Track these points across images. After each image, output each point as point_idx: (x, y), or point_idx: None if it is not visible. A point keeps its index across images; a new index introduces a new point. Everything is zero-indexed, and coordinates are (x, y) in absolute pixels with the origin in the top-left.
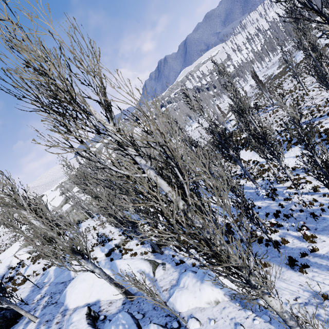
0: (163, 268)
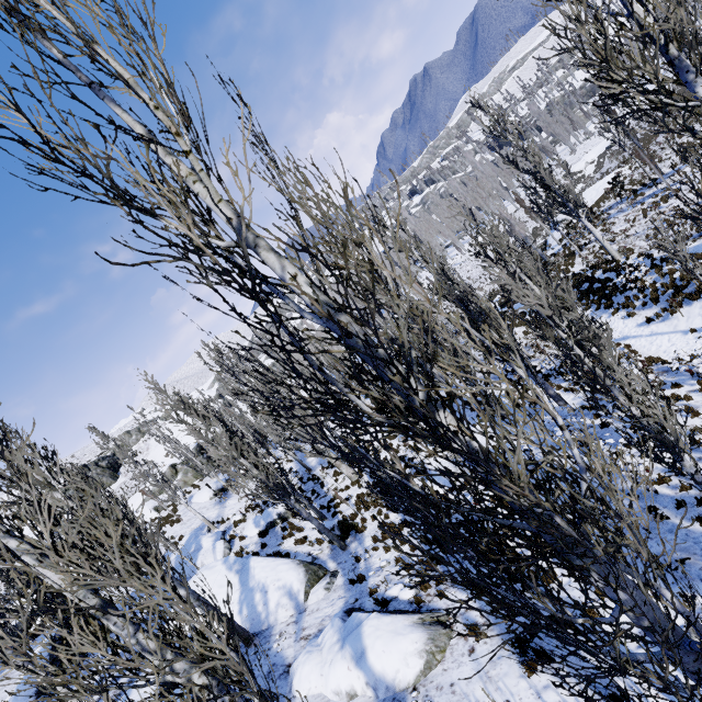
0: (327, 584)
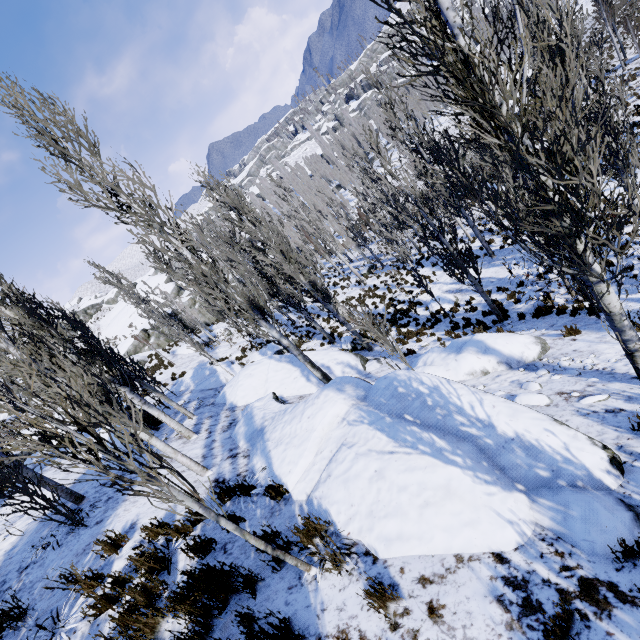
0: (377, 361)
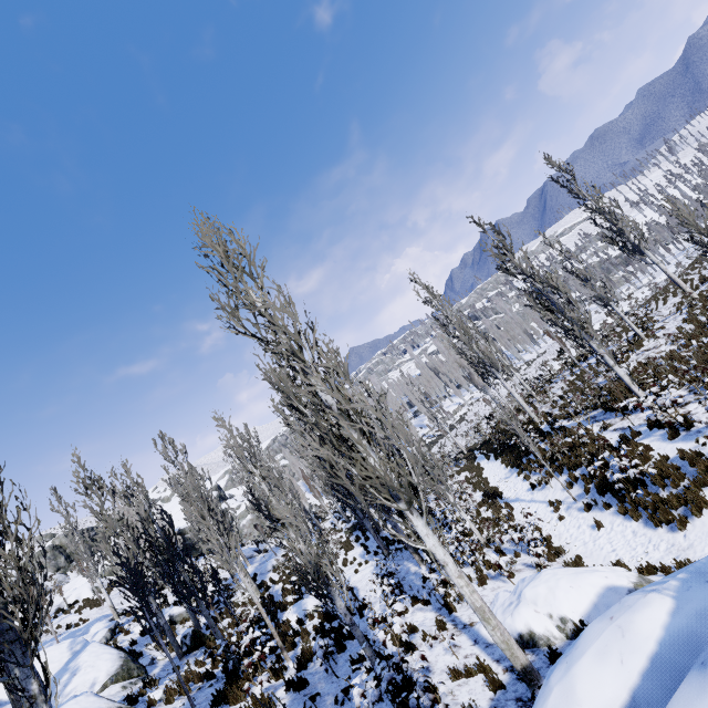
0: (129, 683)
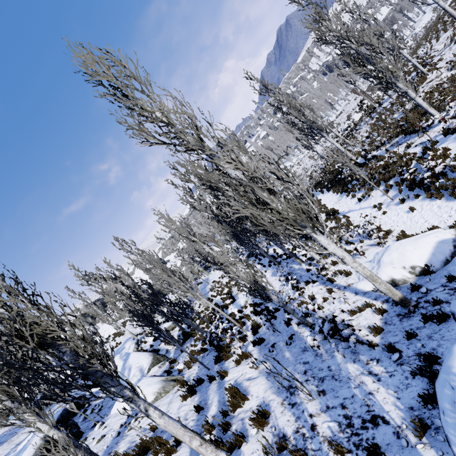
0: (161, 365)
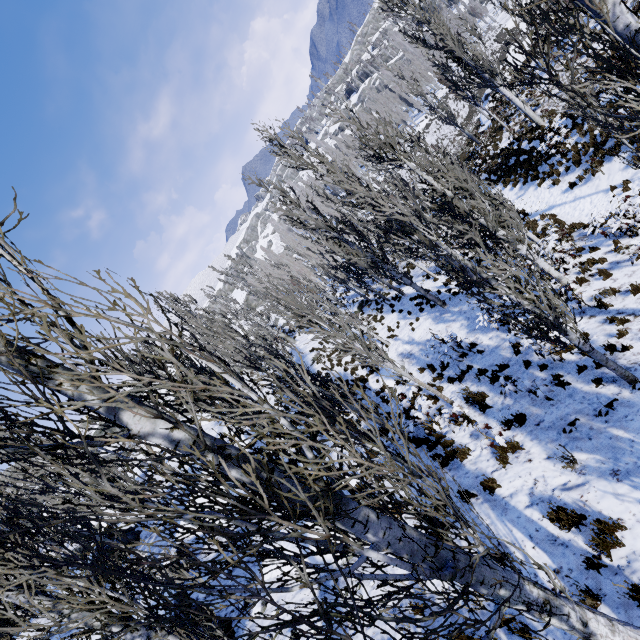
0: None
